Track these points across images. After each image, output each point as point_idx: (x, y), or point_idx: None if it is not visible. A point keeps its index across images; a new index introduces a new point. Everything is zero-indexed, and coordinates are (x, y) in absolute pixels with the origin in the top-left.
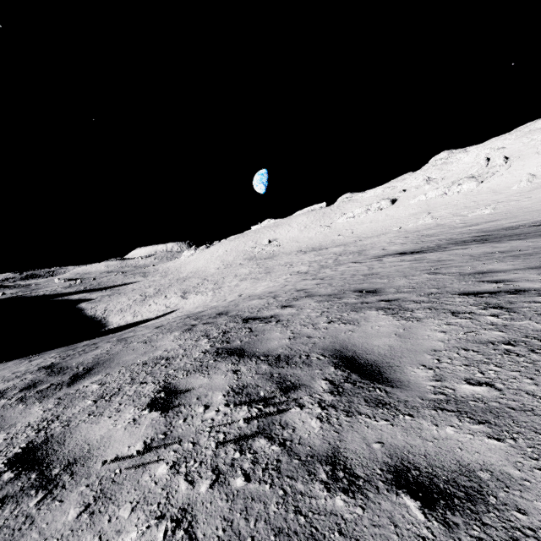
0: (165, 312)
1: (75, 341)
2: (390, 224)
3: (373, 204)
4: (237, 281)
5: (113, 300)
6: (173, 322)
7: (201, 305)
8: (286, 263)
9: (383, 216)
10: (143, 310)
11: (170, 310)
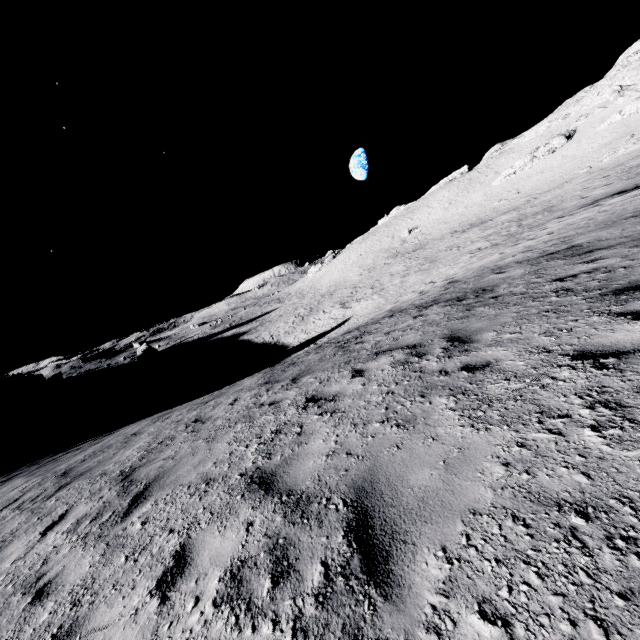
0: (338, 323)
1: (273, 360)
2: (573, 167)
3: (539, 148)
4: (398, 278)
5: (271, 327)
6: (453, 285)
7: (381, 305)
8: (449, 247)
9: (558, 160)
10: (310, 327)
11: (342, 320)
